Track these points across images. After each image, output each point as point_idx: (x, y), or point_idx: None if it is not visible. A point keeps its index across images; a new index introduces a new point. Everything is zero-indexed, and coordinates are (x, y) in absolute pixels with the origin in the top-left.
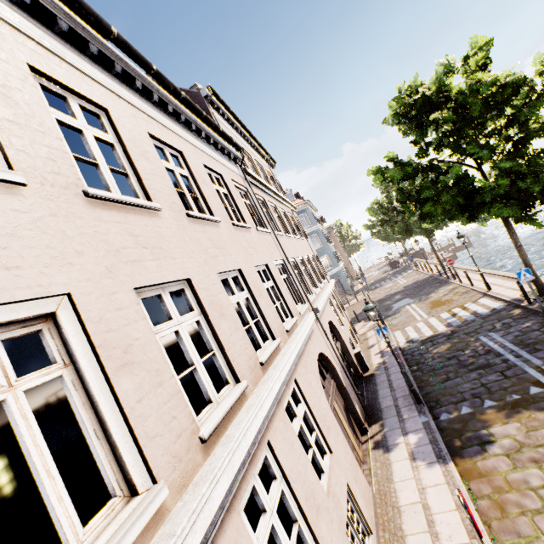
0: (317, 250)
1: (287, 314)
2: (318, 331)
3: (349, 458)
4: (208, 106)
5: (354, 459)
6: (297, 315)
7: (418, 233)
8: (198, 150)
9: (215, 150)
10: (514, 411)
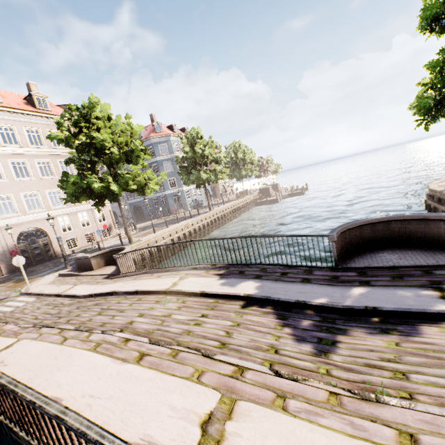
0: (167, 173)
1: None
2: None
3: None
4: None
5: None
6: None
7: (185, 184)
8: None
9: None
10: (15, 281)
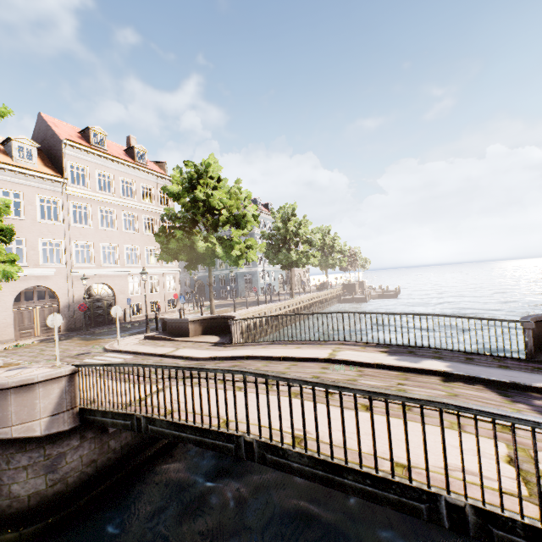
0: None
1: (24, 262)
2: (62, 279)
3: (5, 321)
4: (63, 149)
5: (12, 325)
6: (35, 265)
7: (270, 263)
8: (3, 181)
9: (31, 179)
10: (81, 339)
